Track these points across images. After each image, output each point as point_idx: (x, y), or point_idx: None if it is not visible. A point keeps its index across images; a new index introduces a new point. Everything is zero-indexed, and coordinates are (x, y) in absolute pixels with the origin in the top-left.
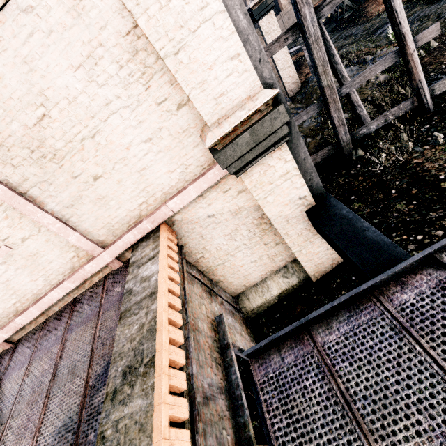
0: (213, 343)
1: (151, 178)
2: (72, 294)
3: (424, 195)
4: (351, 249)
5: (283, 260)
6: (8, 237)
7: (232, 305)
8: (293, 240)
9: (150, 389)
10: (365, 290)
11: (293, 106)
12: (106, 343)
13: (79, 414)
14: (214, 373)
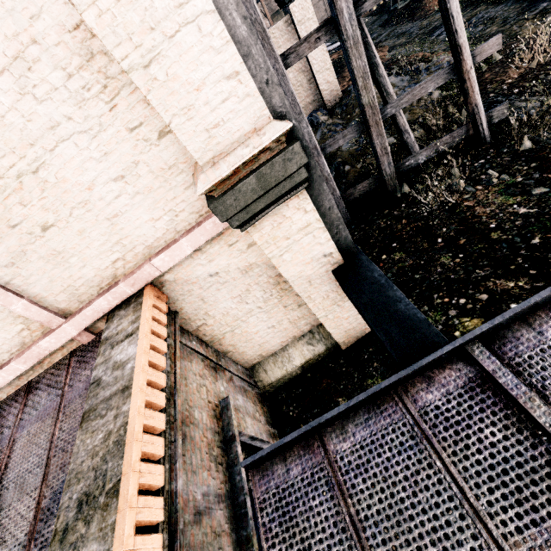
0: (214, 437)
1: (127, 228)
2: (26, 376)
3: (472, 247)
4: (380, 325)
5: (307, 325)
6: None
7: (245, 380)
8: (318, 304)
9: (110, 530)
10: (387, 387)
11: (330, 121)
12: (67, 449)
13: (25, 549)
14: (213, 477)
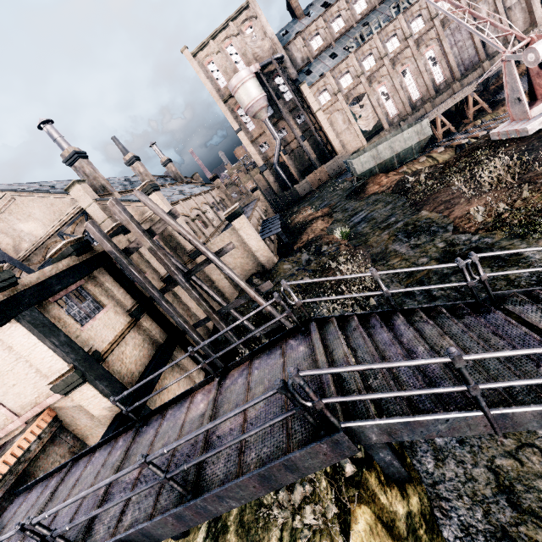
0: None
1: (39, 386)
2: (5, 439)
3: None
4: None
5: None
6: None
7: None
8: None
9: None
10: (52, 472)
11: (259, 283)
12: None
13: None
14: None
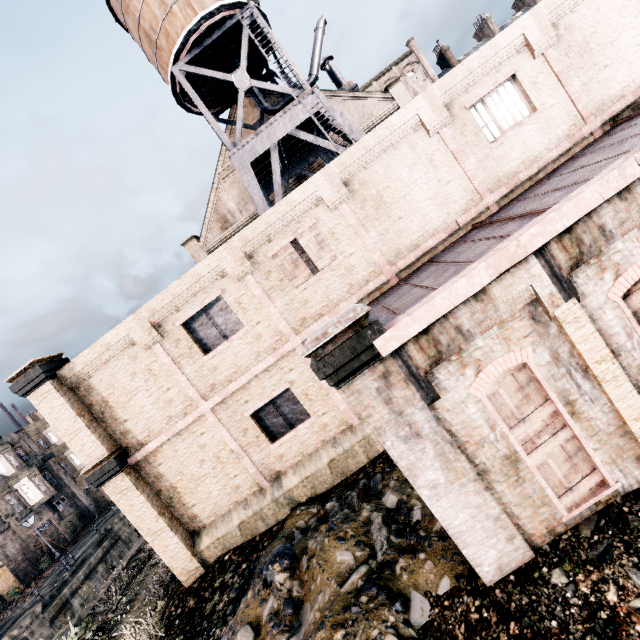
0: None
1: (635, 69)
2: (558, 162)
3: None
4: None
5: None
6: (544, 104)
7: None
8: None
9: None
10: None
11: None
12: None
13: None
14: None
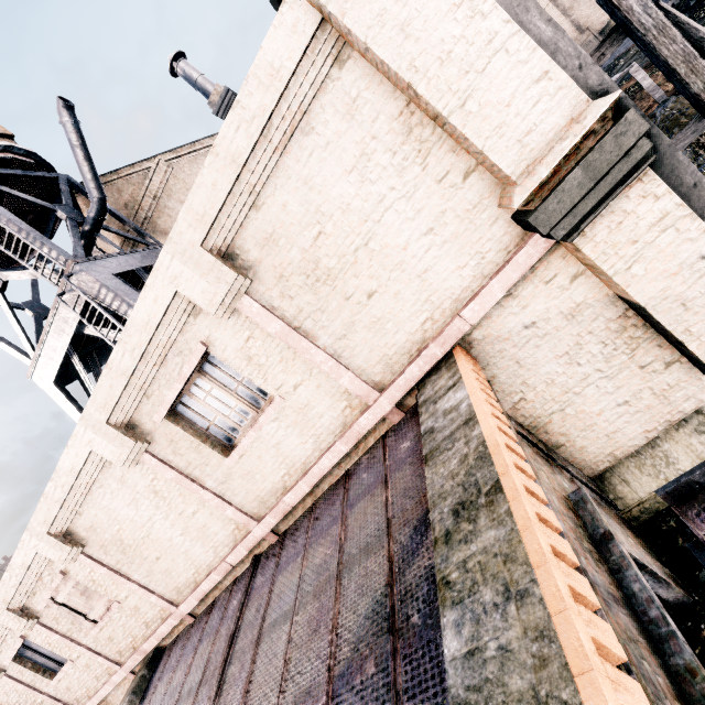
0: (577, 528)
1: (435, 282)
2: (344, 464)
3: None
4: None
5: (689, 399)
6: (282, 385)
7: (593, 490)
8: None
9: (506, 516)
10: None
11: None
12: (406, 508)
13: (389, 595)
14: (595, 570)
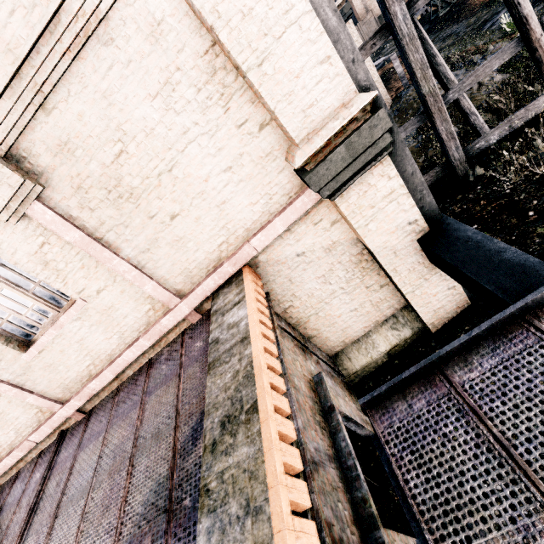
0: (314, 405)
1: (232, 213)
2: (147, 354)
3: None
4: (485, 276)
5: (390, 308)
6: (84, 290)
7: (330, 366)
8: (403, 277)
9: (257, 435)
10: (512, 314)
11: None
12: (192, 402)
13: (169, 480)
14: (320, 438)
